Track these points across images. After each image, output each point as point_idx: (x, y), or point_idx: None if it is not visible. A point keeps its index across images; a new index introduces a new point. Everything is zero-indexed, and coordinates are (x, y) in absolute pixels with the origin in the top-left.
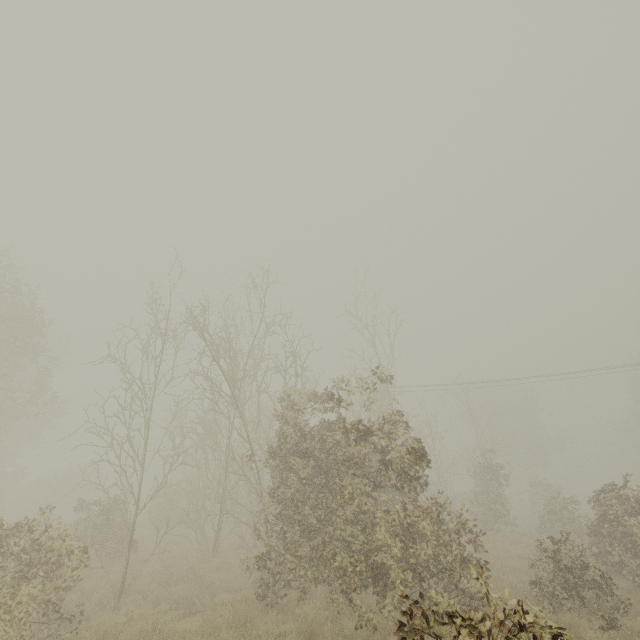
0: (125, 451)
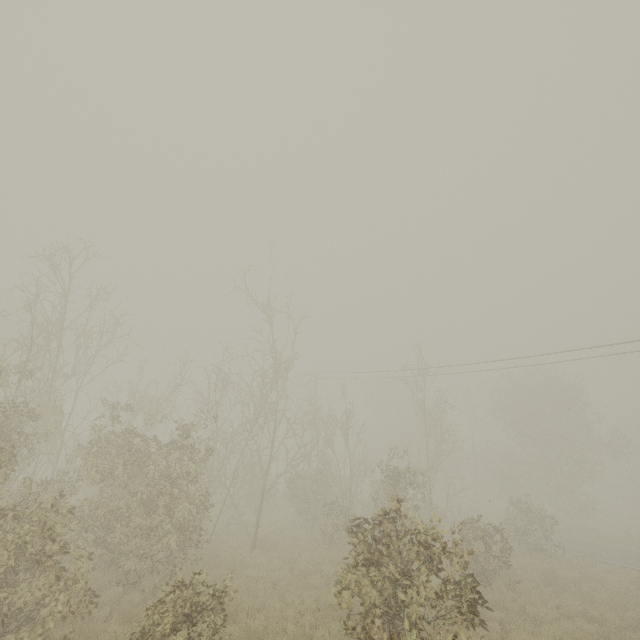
0: None
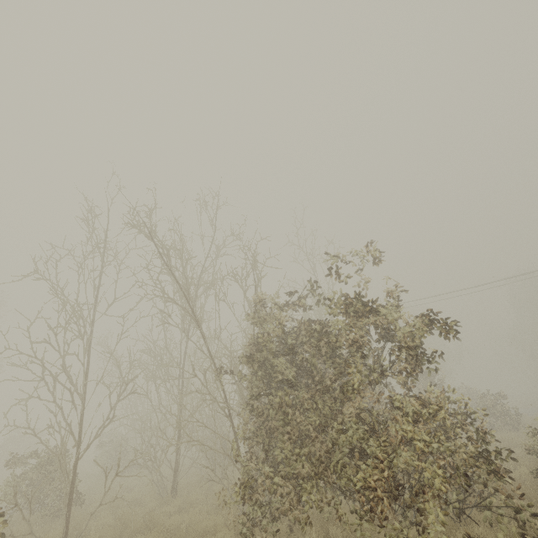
0: (59, 382)
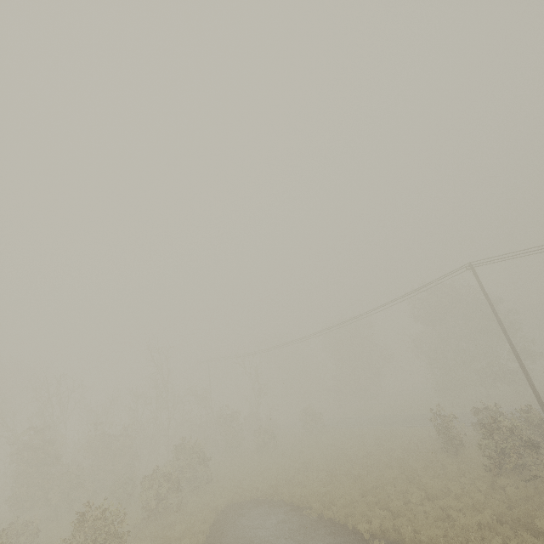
0: None
